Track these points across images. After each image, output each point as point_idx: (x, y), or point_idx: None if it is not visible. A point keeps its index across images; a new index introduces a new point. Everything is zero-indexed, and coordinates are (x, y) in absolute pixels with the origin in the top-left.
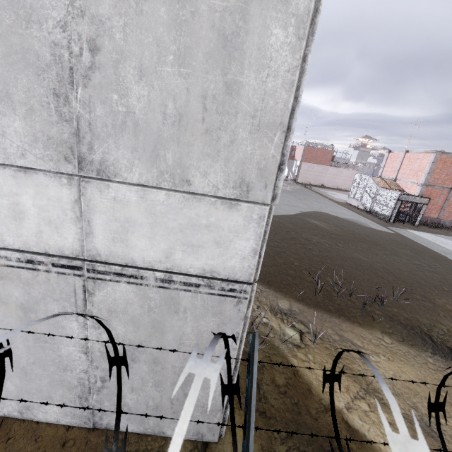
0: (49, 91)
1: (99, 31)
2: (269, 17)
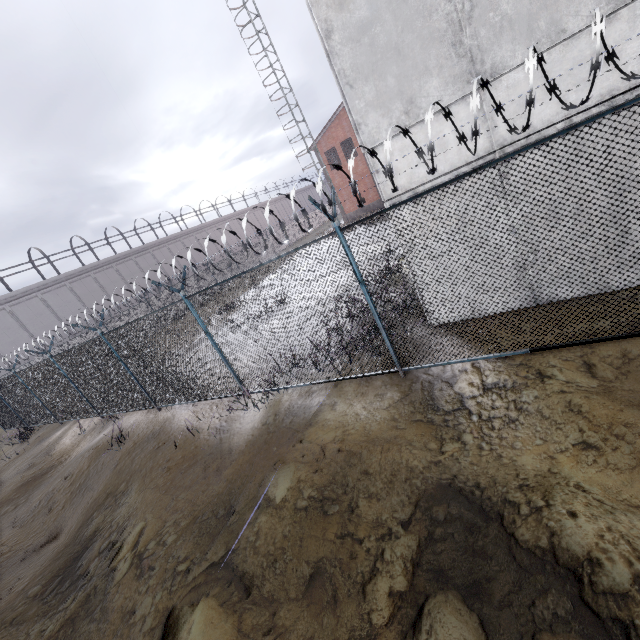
0: (449, 47)
1: None
2: None
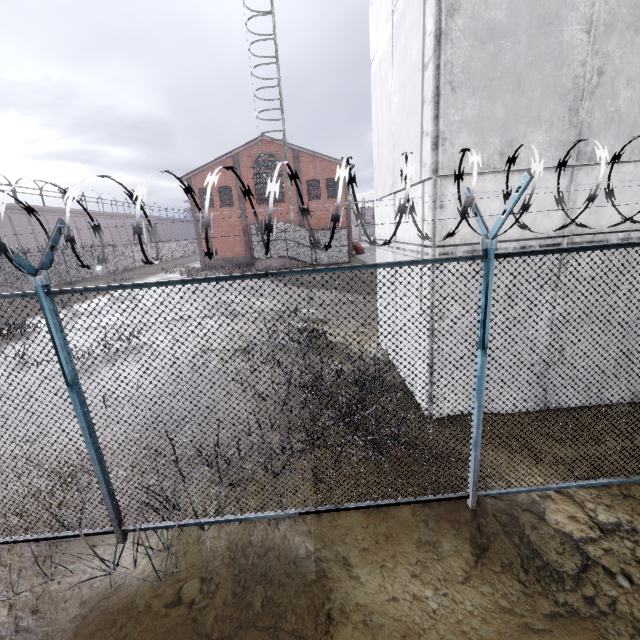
0: (565, 109)
1: (605, 62)
2: None
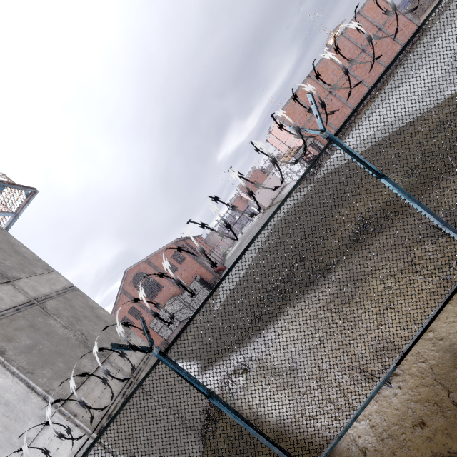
0: None
1: None
2: None
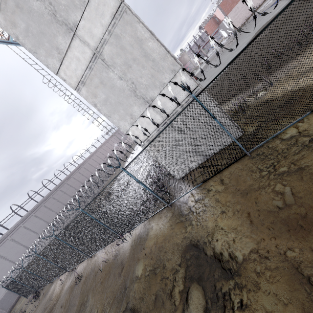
0: (134, 97)
1: (131, 80)
2: (146, 44)
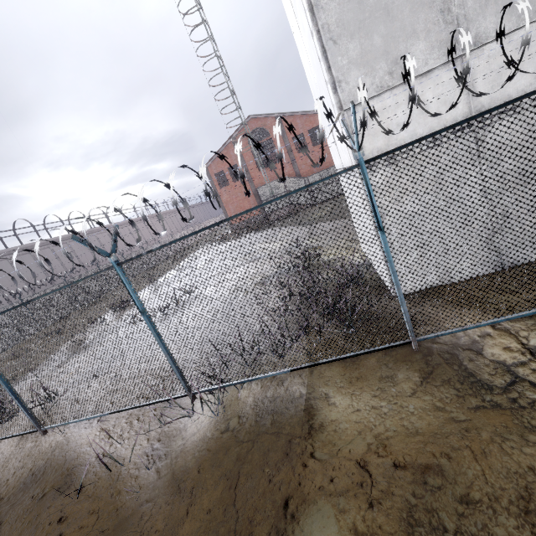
0: (437, 13)
1: None
2: None
